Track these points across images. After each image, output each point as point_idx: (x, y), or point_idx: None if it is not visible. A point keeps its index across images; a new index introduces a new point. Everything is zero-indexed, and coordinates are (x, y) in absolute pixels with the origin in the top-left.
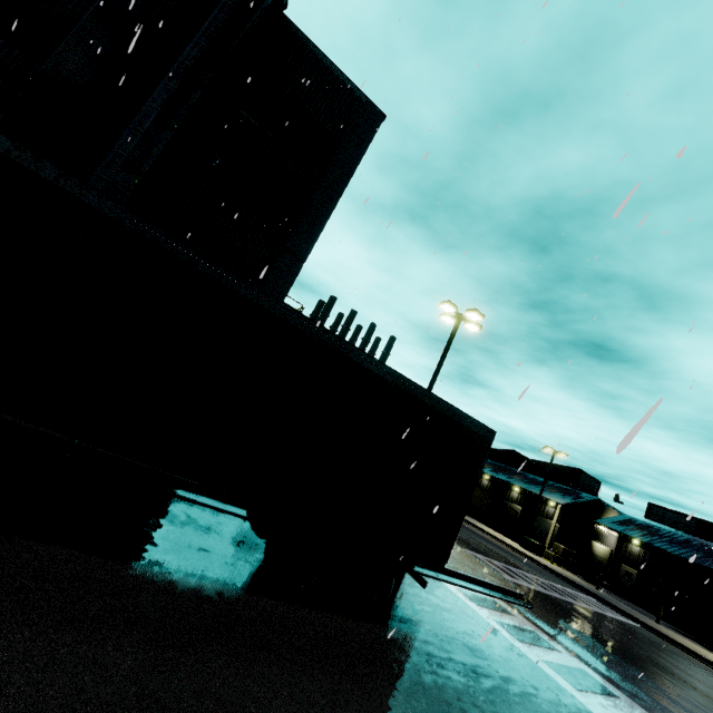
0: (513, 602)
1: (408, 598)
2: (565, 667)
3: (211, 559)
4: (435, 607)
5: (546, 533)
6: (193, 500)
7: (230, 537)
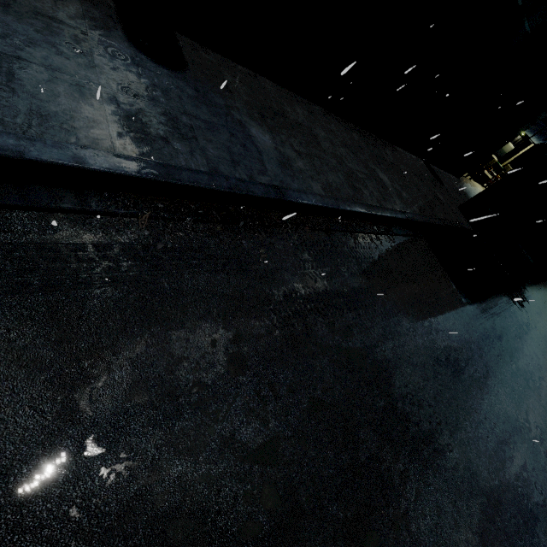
0: None
1: None
2: None
3: None
4: None
5: (501, 150)
6: None
7: None
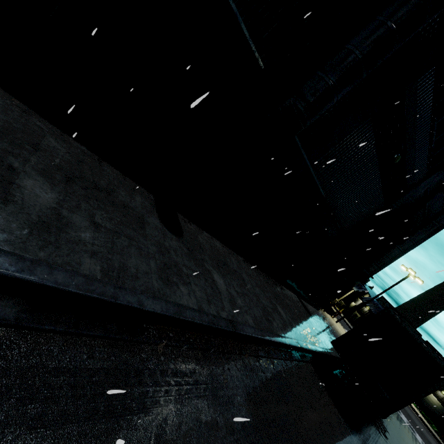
0: None
1: None
2: None
3: None
4: None
5: None
6: None
7: None
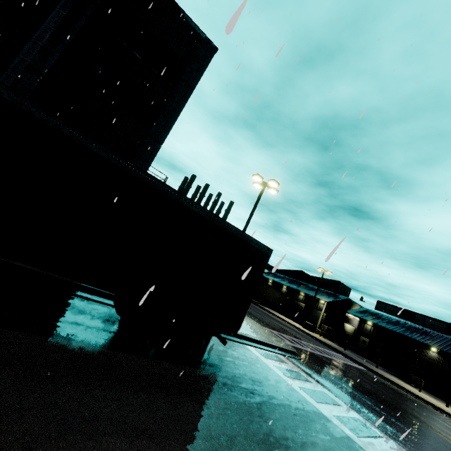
0: (288, 356)
1: (218, 353)
2: (312, 390)
3: (80, 329)
4: (235, 358)
5: (318, 319)
6: (76, 295)
7: (99, 317)
